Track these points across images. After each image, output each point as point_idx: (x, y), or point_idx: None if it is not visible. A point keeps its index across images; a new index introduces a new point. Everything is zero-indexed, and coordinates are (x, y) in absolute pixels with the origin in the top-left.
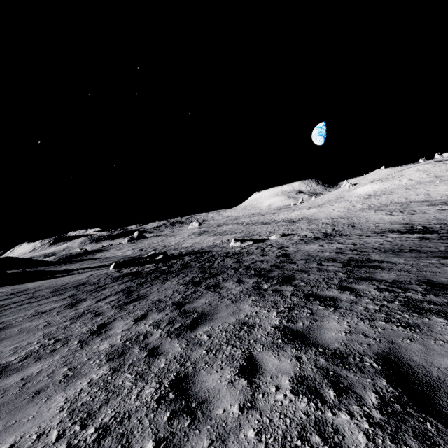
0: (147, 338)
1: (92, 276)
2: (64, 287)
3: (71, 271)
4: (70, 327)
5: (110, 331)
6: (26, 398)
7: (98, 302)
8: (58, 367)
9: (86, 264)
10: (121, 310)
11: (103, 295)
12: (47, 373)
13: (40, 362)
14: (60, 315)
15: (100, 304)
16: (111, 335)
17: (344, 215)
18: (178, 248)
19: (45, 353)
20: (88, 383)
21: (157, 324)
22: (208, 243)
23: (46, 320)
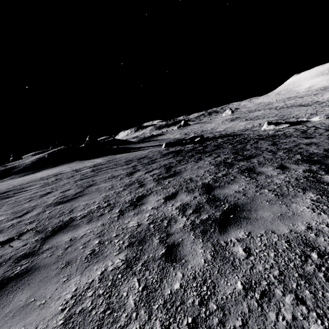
0: (170, 225)
1: (150, 152)
2: (132, 159)
3: (141, 148)
4: (120, 194)
5: (143, 205)
6: (58, 267)
7: (146, 173)
8: (94, 236)
9: (150, 143)
10: (158, 184)
11: (151, 167)
12: (85, 240)
13: (88, 225)
14: (121, 181)
15: (146, 175)
16: (142, 211)
17: None
18: (213, 132)
19: (96, 215)
20: (100, 274)
21: (183, 208)
22: (240, 127)
23: (112, 184)
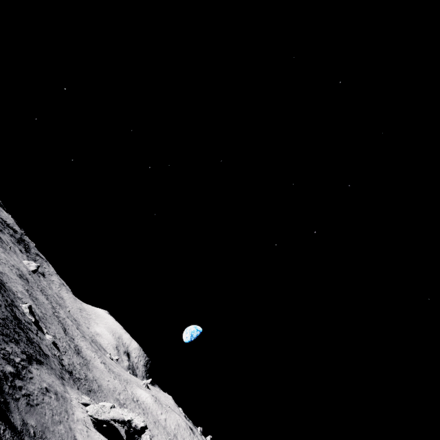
0: None
1: None
2: None
3: None
4: None
5: None
6: None
7: None
8: None
9: None
10: None
11: None
12: None
13: None
14: None
15: None
16: None
17: (104, 387)
18: None
19: None
20: None
21: None
22: (14, 287)
23: None
